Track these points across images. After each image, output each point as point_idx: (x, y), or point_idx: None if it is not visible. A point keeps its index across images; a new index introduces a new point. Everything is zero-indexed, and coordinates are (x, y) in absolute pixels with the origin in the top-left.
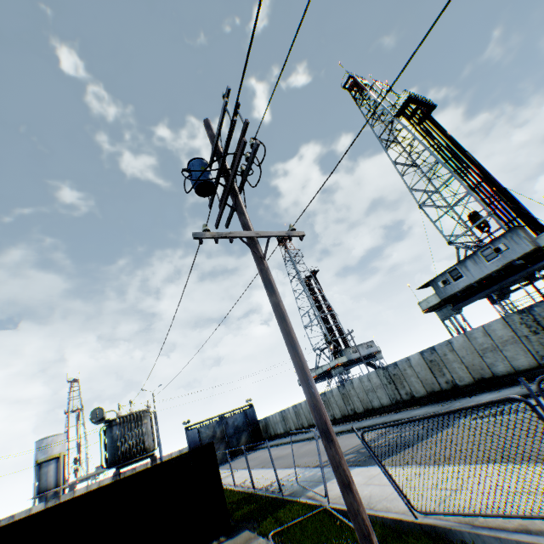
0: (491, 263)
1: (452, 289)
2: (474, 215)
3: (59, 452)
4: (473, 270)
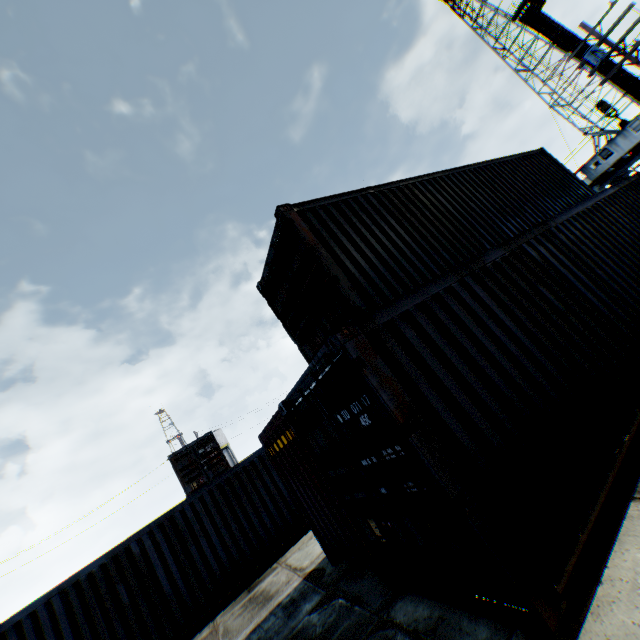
0: (639, 133)
1: (602, 168)
2: (602, 104)
3: (225, 444)
4: (622, 145)
